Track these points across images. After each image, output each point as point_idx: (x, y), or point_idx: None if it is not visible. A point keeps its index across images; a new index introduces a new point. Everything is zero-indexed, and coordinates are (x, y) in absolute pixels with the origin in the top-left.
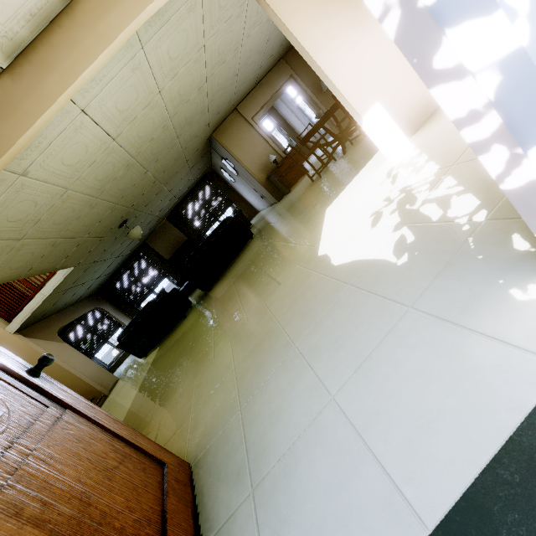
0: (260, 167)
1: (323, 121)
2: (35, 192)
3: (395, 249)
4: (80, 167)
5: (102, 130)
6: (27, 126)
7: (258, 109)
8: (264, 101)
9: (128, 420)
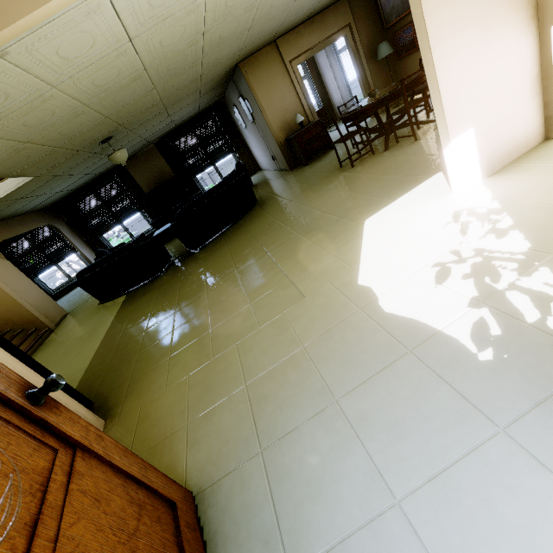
0: (282, 123)
1: (379, 105)
2: (10, 81)
3: (474, 335)
4: (78, 64)
5: (120, 23)
6: (36, 2)
7: (300, 52)
8: (309, 45)
9: (89, 381)
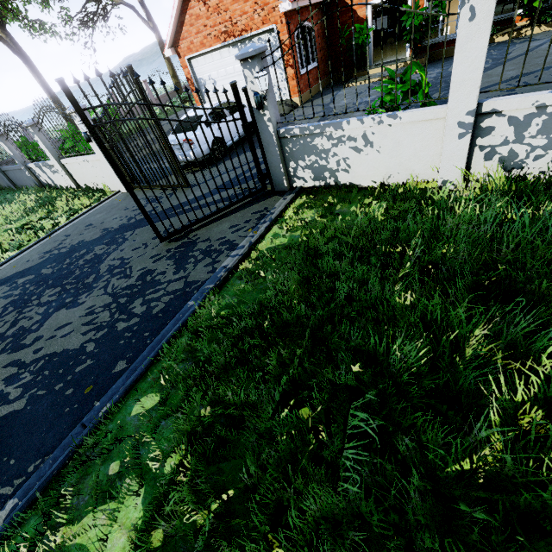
0: None
1: None
2: None
3: None
4: None
5: None
6: None
7: None
8: None
9: None
